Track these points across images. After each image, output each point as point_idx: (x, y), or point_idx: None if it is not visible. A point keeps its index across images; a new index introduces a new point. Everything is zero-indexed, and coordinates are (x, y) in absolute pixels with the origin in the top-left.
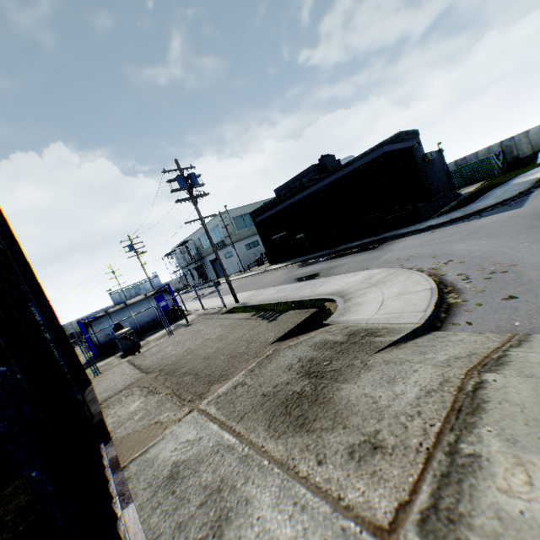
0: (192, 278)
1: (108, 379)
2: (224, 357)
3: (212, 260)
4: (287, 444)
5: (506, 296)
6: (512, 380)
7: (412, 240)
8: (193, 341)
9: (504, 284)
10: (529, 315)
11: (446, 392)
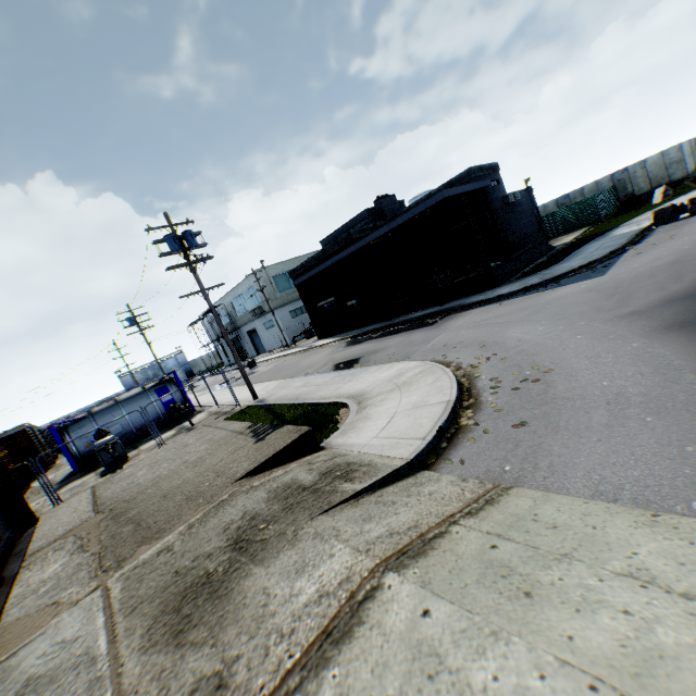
0: (225, 354)
1: (57, 516)
2: (181, 497)
3: (249, 331)
4: (146, 664)
5: (520, 421)
6: (406, 588)
7: (474, 316)
8: (170, 463)
9: (527, 401)
10: (527, 455)
11: (336, 599)
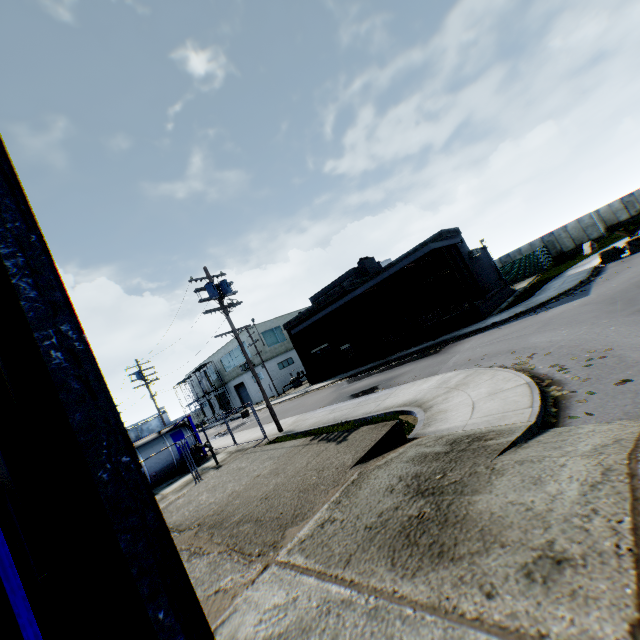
0: (212, 409)
1: None
2: (291, 492)
3: (236, 385)
4: (430, 581)
5: (618, 380)
6: None
7: (479, 339)
8: (237, 481)
9: (610, 369)
10: None
11: (616, 482)
